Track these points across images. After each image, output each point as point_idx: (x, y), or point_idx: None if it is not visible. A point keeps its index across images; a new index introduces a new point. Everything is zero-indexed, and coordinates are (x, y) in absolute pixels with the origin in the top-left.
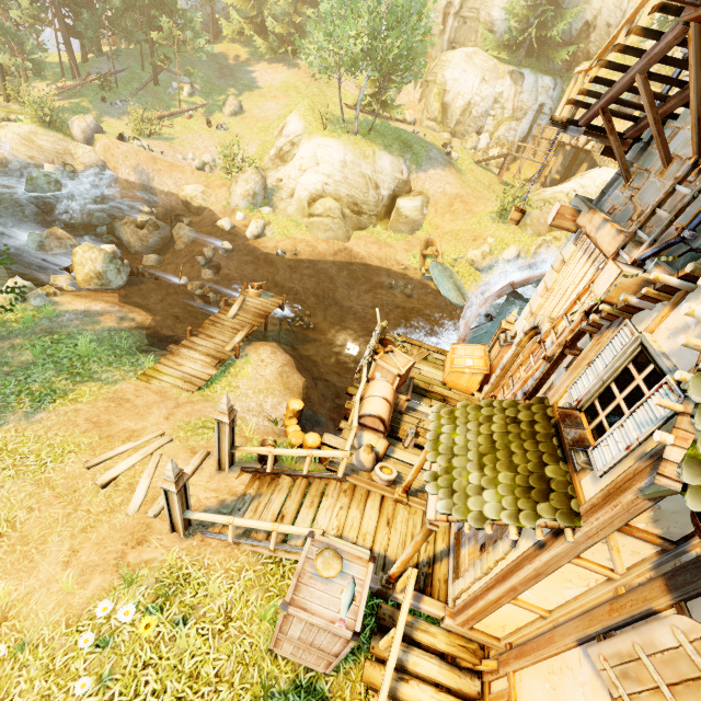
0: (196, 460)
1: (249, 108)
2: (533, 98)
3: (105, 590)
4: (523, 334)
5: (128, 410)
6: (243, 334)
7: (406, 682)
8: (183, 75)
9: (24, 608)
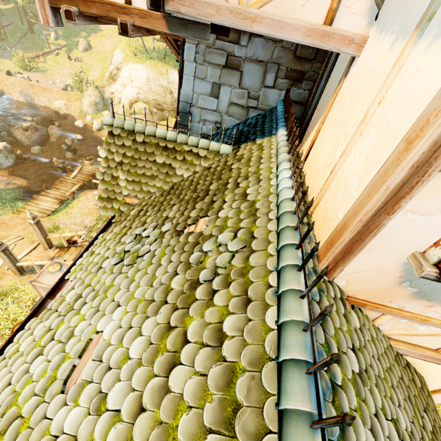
0: (34, 245)
1: (95, 45)
2: None
3: None
4: None
5: (4, 227)
6: (78, 186)
7: None
8: (46, 26)
9: None
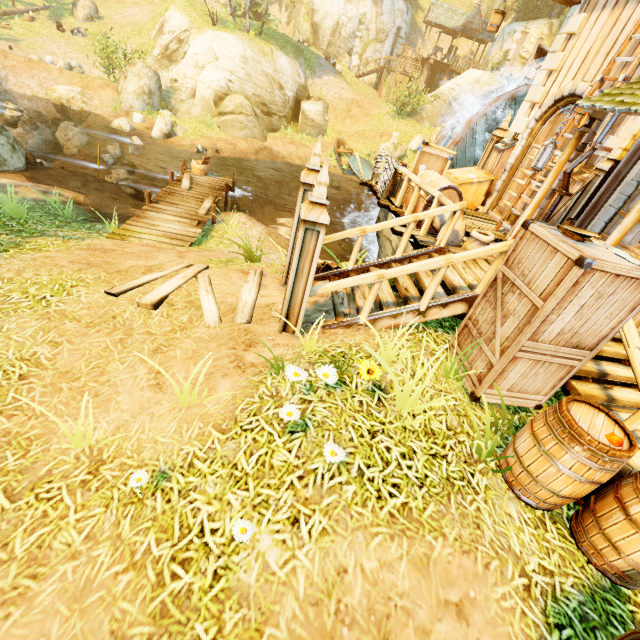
0: (253, 278)
1: (107, 14)
2: (392, 20)
3: (248, 387)
4: (534, 122)
5: (123, 254)
6: (210, 202)
7: (612, 390)
8: None
9: (125, 443)
